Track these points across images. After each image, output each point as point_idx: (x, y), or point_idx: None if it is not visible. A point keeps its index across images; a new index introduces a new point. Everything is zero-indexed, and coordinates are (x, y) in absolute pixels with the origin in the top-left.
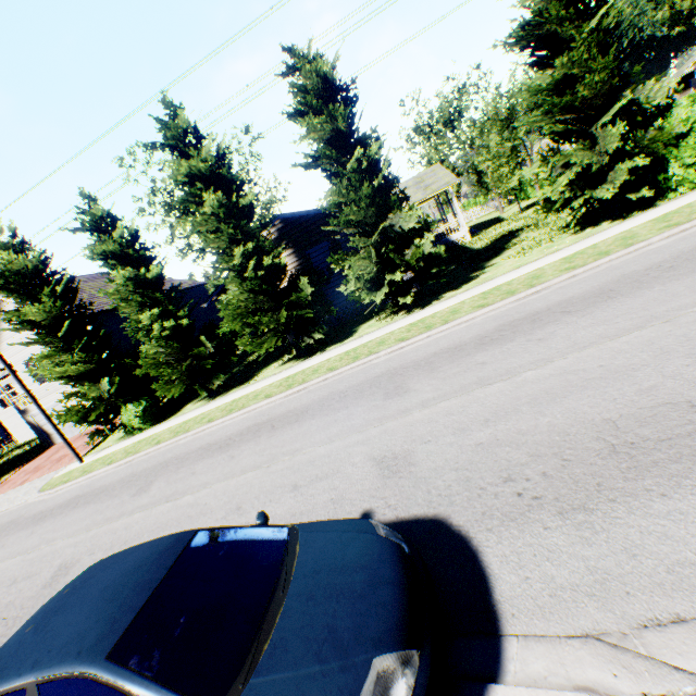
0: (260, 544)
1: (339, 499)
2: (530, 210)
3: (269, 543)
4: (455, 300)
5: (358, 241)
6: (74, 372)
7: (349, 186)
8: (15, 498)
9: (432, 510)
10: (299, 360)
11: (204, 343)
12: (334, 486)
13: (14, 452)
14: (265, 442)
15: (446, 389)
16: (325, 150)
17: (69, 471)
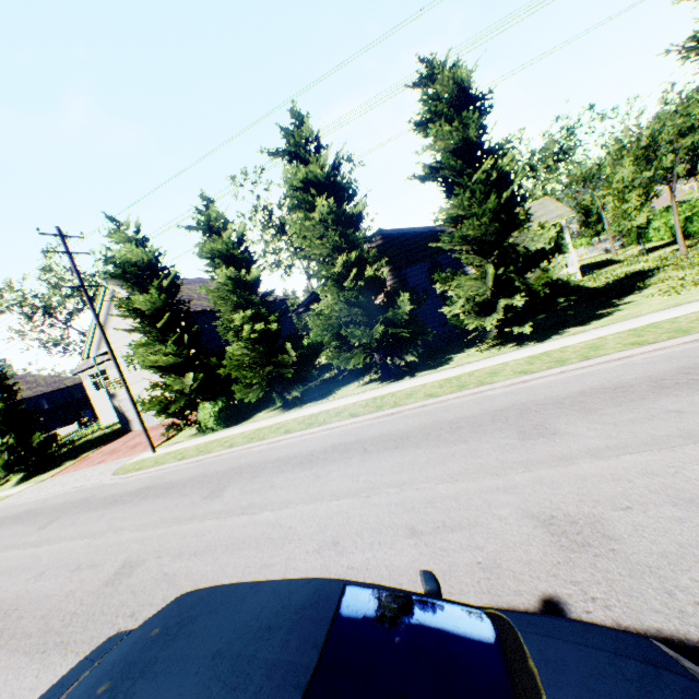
0: (456, 636)
1: (492, 566)
2: (657, 252)
3: (470, 638)
4: (588, 335)
5: (472, 259)
6: (164, 363)
7: (471, 199)
8: (91, 476)
9: (694, 630)
10: (384, 382)
11: (289, 351)
12: (476, 544)
13: (97, 432)
14: (358, 465)
15: (625, 438)
16: (450, 160)
17: (141, 459)
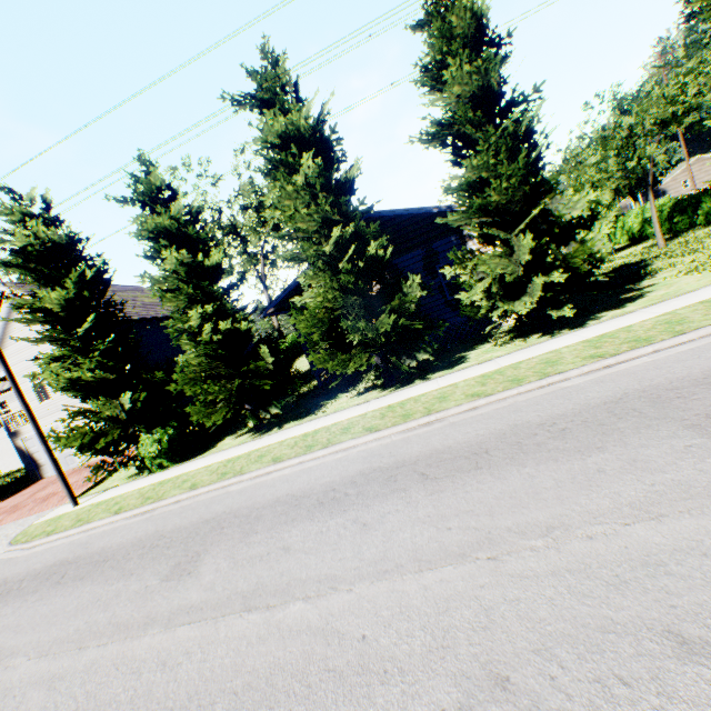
0: None
1: None
2: (624, 251)
3: None
4: (645, 314)
5: (496, 232)
6: (88, 381)
7: (495, 158)
8: None
9: None
10: (388, 389)
11: (263, 356)
12: None
13: None
14: (430, 501)
15: None
16: (468, 111)
17: (55, 516)
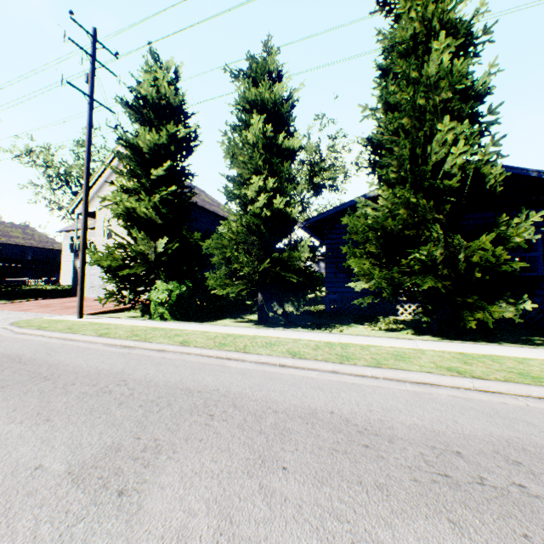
0: None
1: None
2: None
3: None
4: None
5: None
6: (140, 216)
7: None
8: None
9: None
10: (428, 337)
11: (299, 250)
12: None
13: (48, 286)
14: None
15: None
16: None
17: (59, 319)
